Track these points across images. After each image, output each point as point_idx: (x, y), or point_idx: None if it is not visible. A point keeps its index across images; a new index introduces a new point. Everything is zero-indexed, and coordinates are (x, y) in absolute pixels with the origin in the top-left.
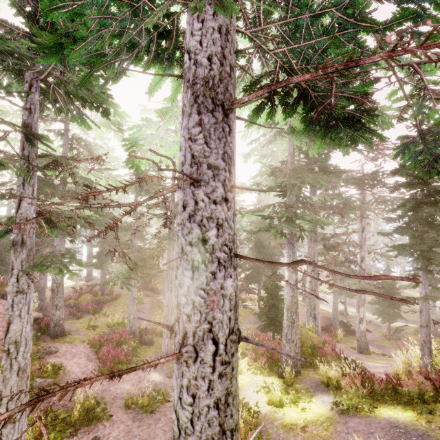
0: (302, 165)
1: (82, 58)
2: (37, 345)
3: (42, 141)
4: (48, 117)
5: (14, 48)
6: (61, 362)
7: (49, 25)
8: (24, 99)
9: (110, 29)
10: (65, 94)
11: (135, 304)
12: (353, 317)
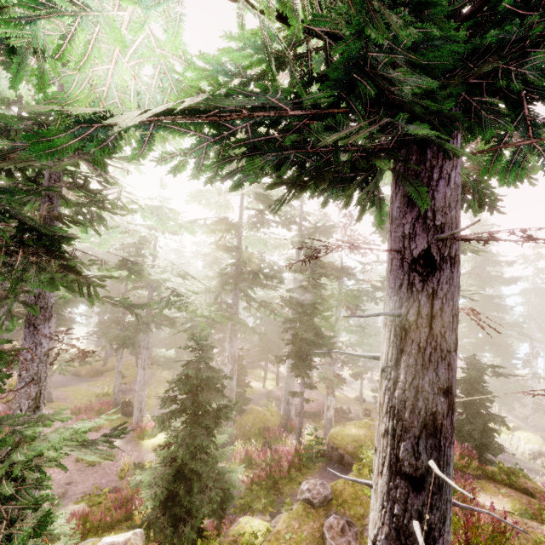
0: (238, 273)
1: None
2: None
3: None
4: None
5: None
6: None
7: None
8: None
9: None
10: None
11: (121, 378)
12: (369, 405)
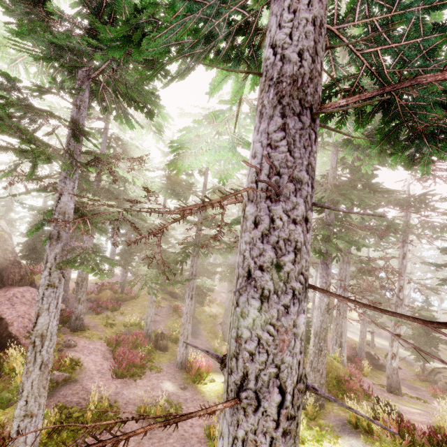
0: (346, 181)
1: (160, 48)
2: (58, 336)
3: (87, 138)
4: (91, 116)
5: (75, 44)
6: (79, 357)
7: (111, 21)
8: (75, 96)
9: (195, 16)
10: (113, 93)
11: (154, 307)
12: (381, 350)
